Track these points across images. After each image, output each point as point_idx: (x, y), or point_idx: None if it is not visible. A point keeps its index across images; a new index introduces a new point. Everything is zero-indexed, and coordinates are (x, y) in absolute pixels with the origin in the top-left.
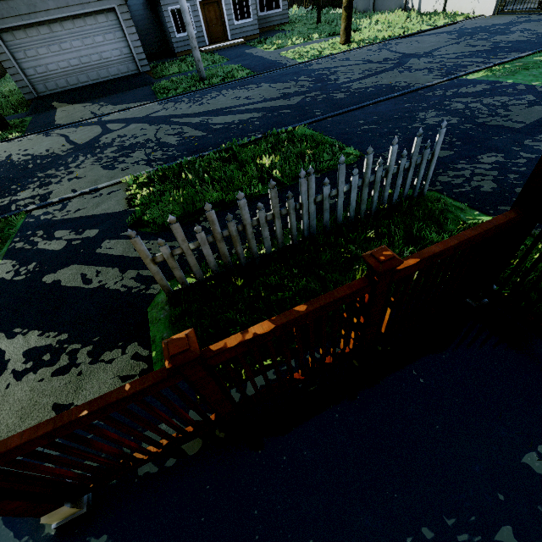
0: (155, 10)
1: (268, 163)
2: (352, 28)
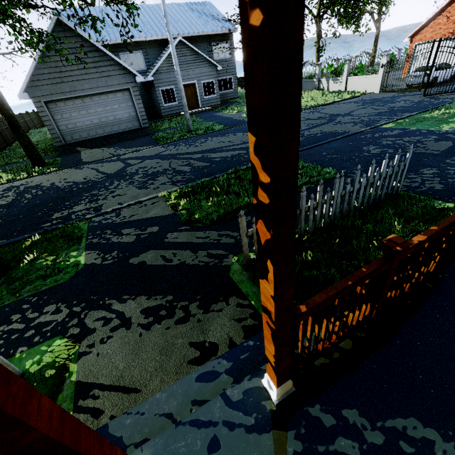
0: (148, 90)
1: None
2: None
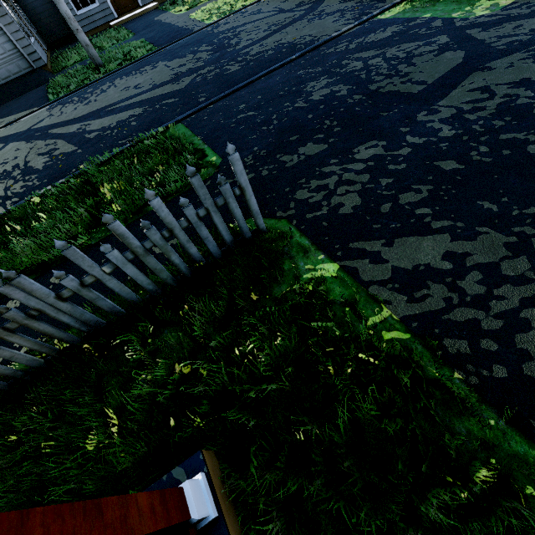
0: None
1: (109, 194)
2: None
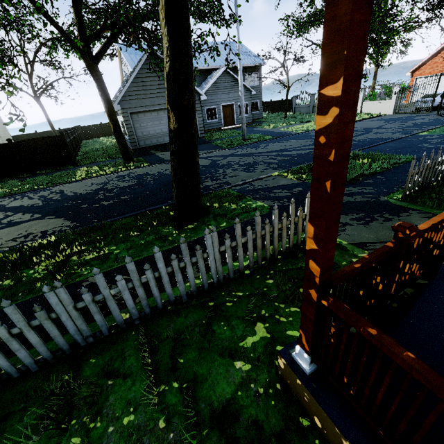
0: None
1: (366, 162)
2: (312, 119)
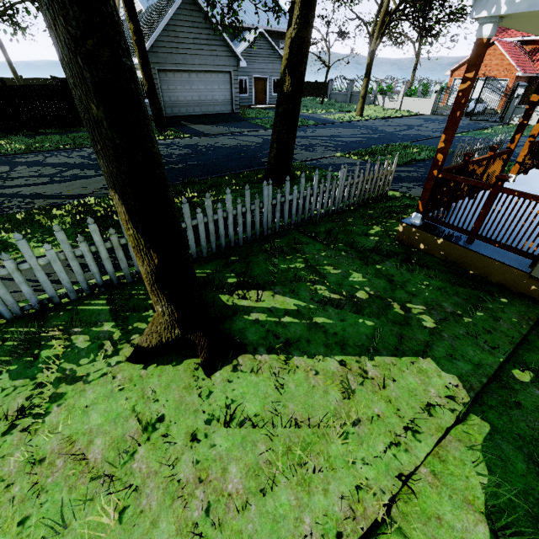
0: None
1: (415, 151)
2: (352, 109)
